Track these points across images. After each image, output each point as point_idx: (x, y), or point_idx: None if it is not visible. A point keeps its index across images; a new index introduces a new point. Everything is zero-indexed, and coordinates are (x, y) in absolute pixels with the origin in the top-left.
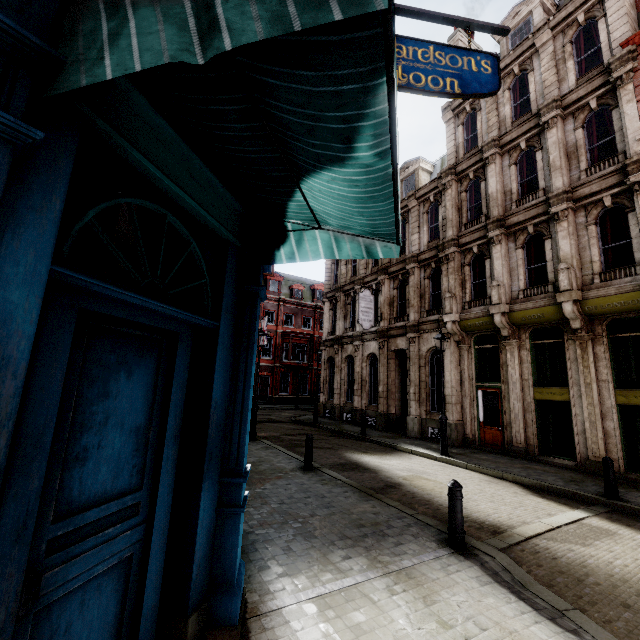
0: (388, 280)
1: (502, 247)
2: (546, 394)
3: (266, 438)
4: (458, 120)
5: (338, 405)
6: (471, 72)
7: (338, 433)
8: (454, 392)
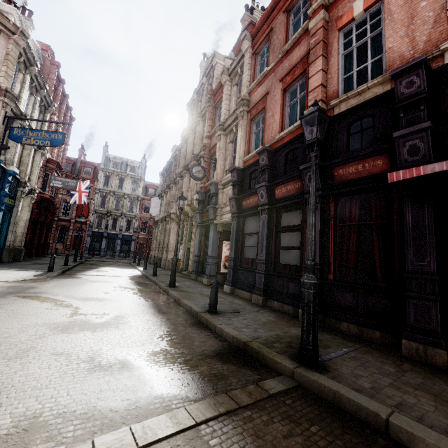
0: (170, 192)
1: (185, 179)
2: (188, 245)
3: (87, 263)
4: (191, 112)
5: (153, 256)
6: (55, 139)
7: (132, 265)
8: (171, 246)
